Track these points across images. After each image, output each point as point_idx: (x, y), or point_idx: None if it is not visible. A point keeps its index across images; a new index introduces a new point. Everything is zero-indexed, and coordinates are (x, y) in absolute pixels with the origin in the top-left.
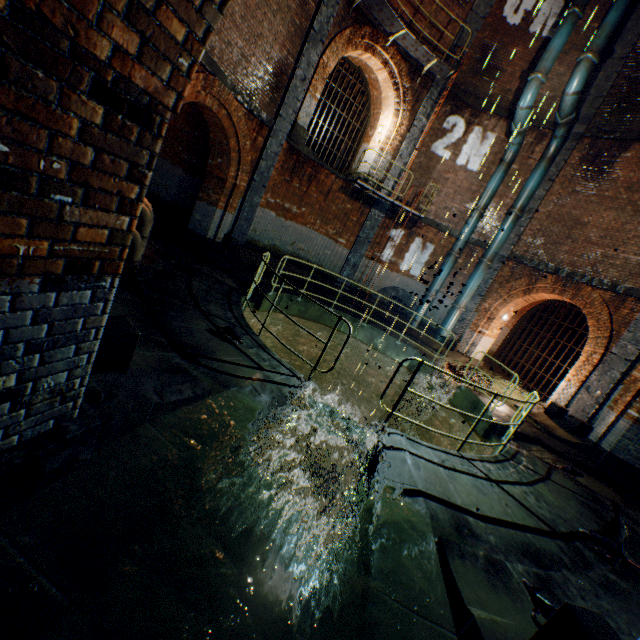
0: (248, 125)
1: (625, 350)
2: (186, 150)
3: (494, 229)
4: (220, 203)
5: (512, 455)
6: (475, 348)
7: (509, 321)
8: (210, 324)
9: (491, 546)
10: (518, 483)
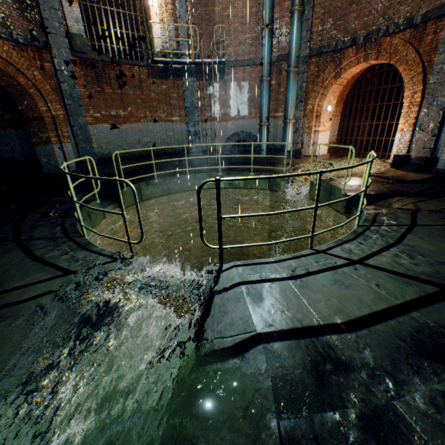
0: (25, 56)
1: (442, 73)
2: (4, 111)
3: (287, 37)
4: (52, 139)
5: (372, 220)
6: (317, 146)
7: (336, 111)
8: (21, 251)
9: (370, 371)
10: (385, 248)
